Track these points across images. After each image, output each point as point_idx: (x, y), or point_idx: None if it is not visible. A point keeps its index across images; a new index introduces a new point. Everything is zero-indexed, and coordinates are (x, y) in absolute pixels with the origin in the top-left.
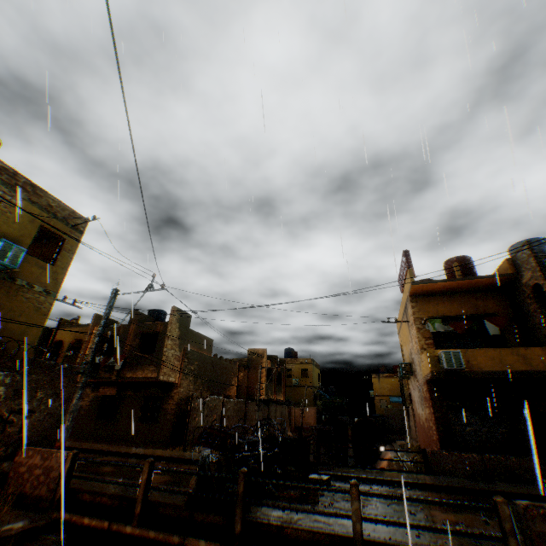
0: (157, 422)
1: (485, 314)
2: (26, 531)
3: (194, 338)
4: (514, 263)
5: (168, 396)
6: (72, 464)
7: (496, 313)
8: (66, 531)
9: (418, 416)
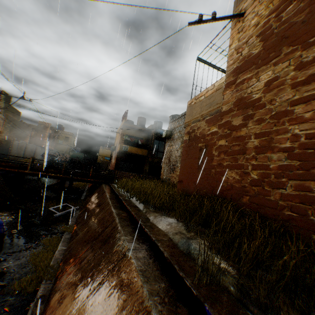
0: None
1: (141, 138)
2: None
3: (12, 110)
4: (153, 126)
5: None
6: None
7: (143, 138)
8: None
9: (112, 163)
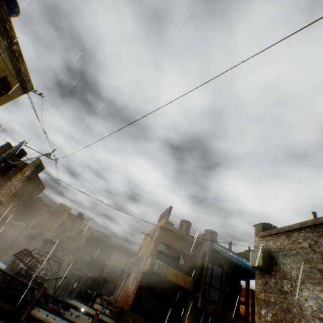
0: None
1: (183, 252)
2: None
3: (36, 181)
4: (204, 237)
5: None
6: None
7: (187, 254)
8: None
9: (127, 287)
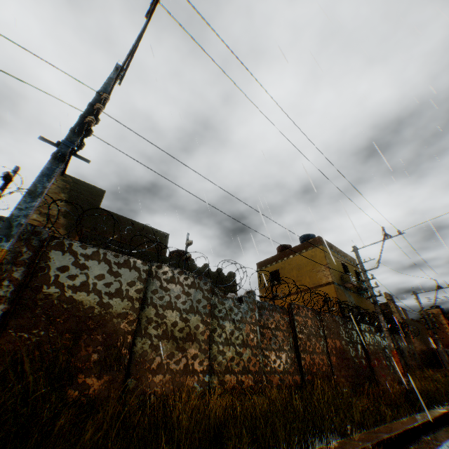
0: None
1: None
2: None
3: (399, 310)
4: None
5: None
6: None
7: None
8: None
9: None
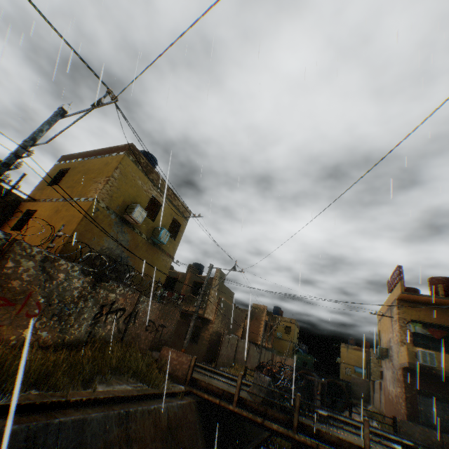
0: (196, 344)
1: None
2: (179, 392)
3: (225, 291)
4: None
5: (205, 327)
6: (194, 363)
7: None
8: (194, 398)
9: (387, 391)
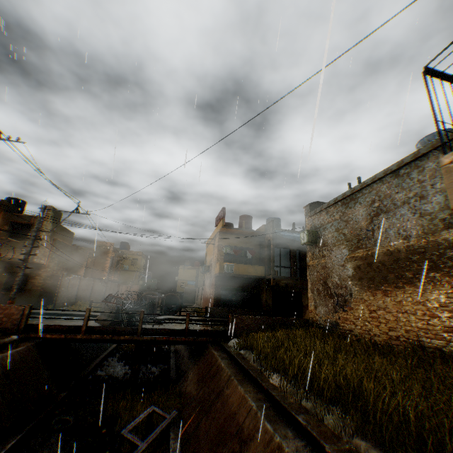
0: (25, 292)
1: (249, 248)
2: (14, 342)
3: (62, 231)
4: (267, 227)
5: (36, 273)
6: (30, 312)
7: (254, 248)
8: (35, 342)
9: (206, 293)
